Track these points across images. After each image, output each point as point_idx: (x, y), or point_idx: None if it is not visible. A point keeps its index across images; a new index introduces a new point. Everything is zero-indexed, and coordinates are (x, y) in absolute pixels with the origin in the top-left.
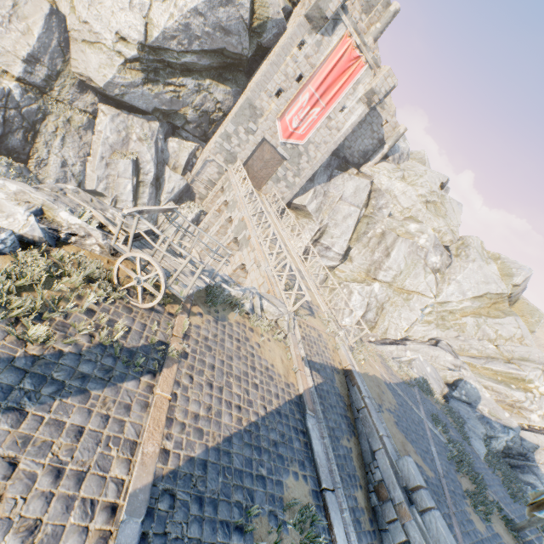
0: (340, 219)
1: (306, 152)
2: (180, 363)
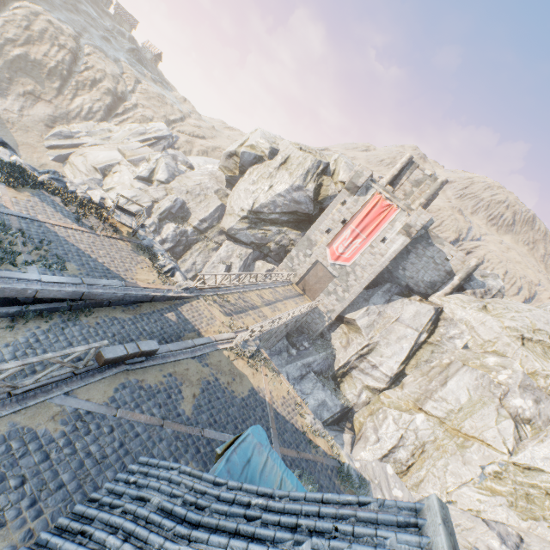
0: (393, 339)
1: (353, 272)
2: (93, 234)
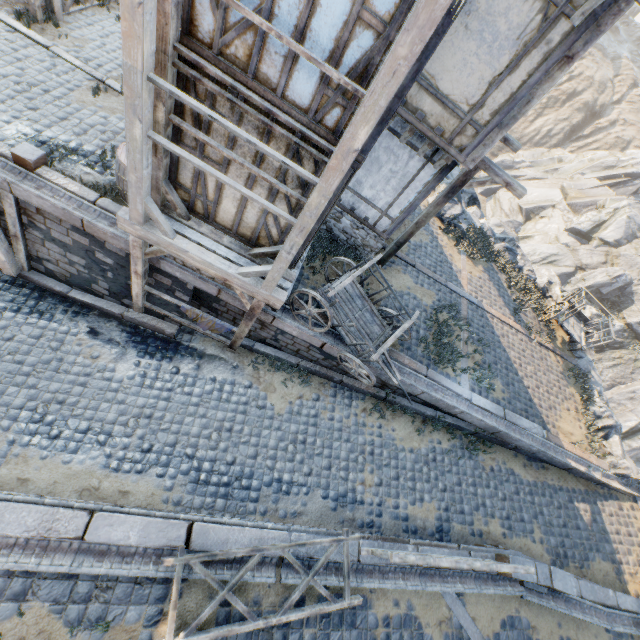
0: None
1: None
2: (525, 336)
